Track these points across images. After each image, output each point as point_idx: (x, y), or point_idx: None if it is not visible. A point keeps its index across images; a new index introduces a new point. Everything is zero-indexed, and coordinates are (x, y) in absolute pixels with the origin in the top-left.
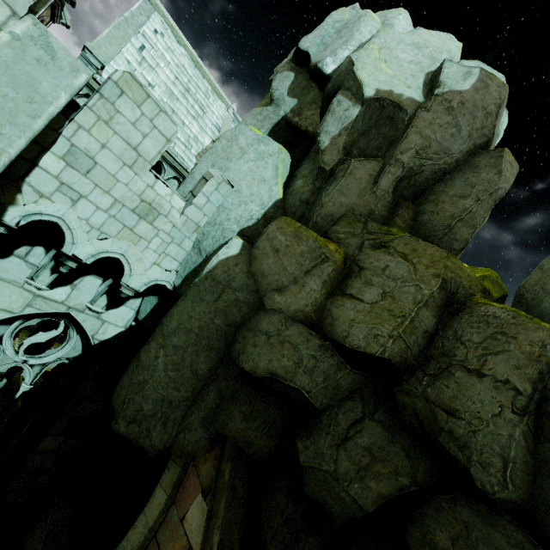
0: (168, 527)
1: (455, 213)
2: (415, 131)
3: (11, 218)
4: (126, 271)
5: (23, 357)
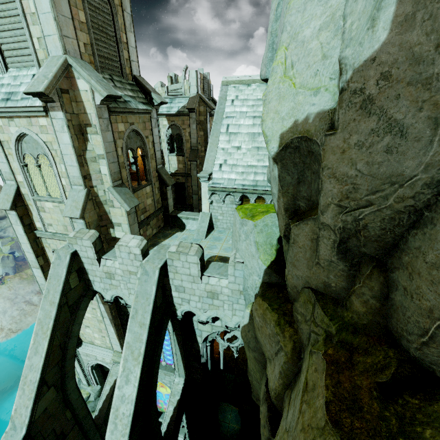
0: None
1: (435, 307)
2: (327, 175)
3: (179, 314)
4: (224, 320)
5: (227, 343)
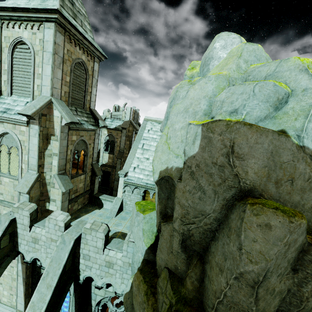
0: None
1: (216, 290)
2: (177, 202)
3: (81, 278)
4: (114, 287)
5: (115, 308)
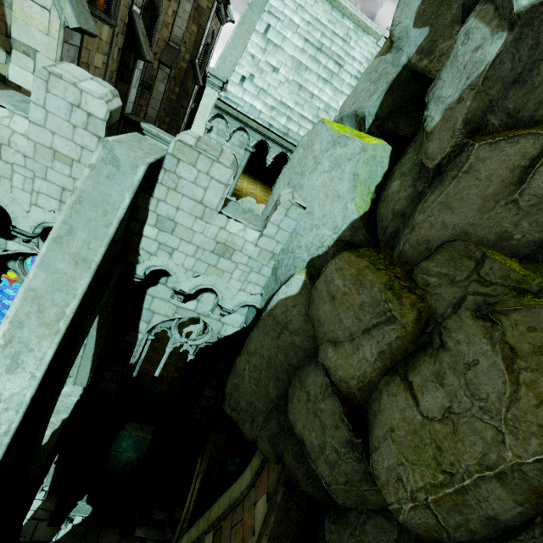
0: (249, 501)
1: None
2: None
3: (140, 272)
4: (220, 297)
5: (185, 339)
